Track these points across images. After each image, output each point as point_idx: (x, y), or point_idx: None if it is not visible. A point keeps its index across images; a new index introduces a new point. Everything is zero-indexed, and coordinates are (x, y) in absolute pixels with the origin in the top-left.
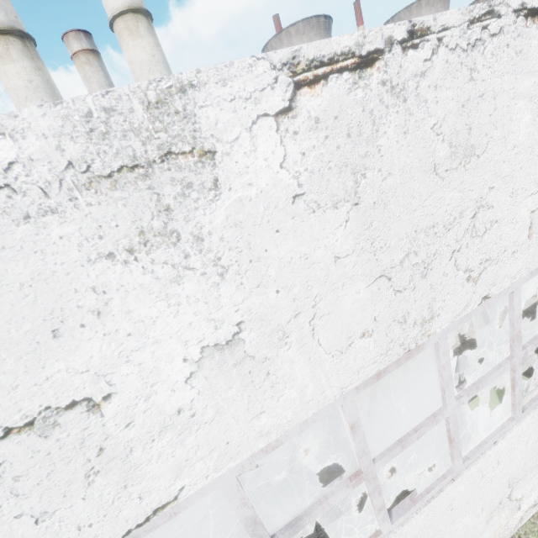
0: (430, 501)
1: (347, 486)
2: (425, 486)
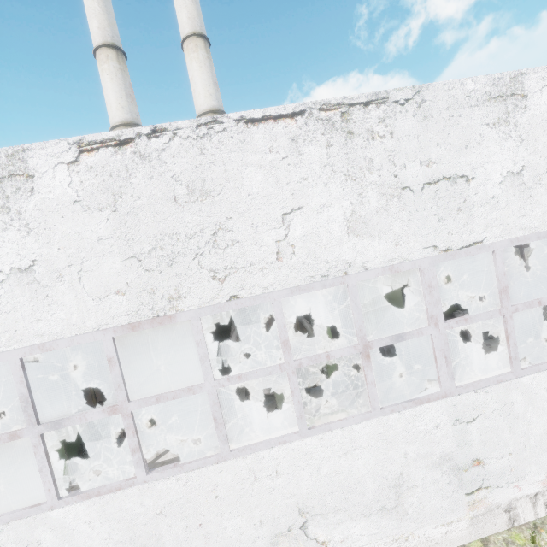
0: (189, 471)
1: (103, 410)
2: (192, 459)
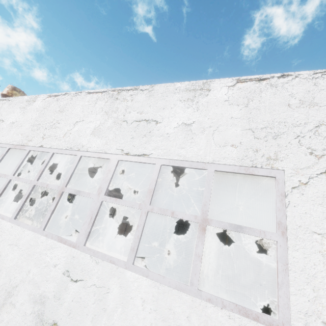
0: None
1: None
2: None
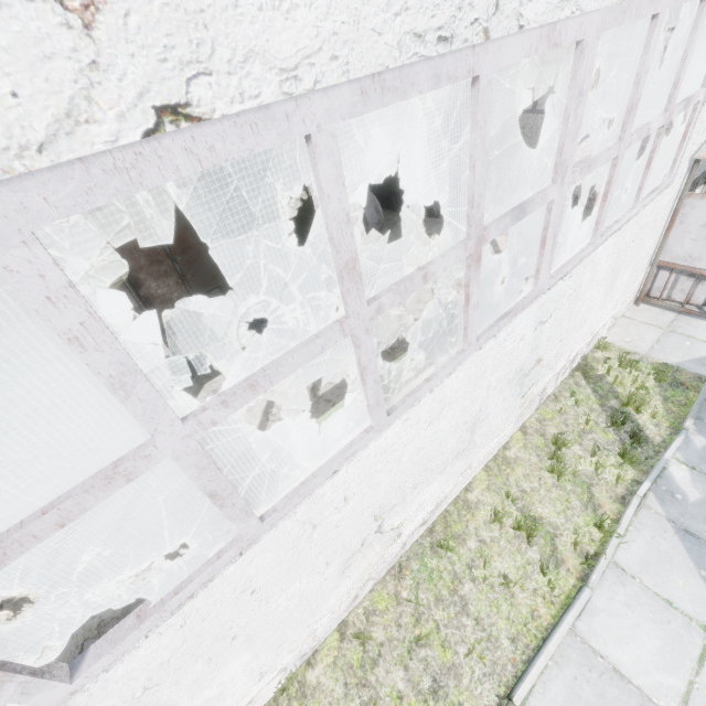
0: (184, 606)
1: None
2: (178, 581)
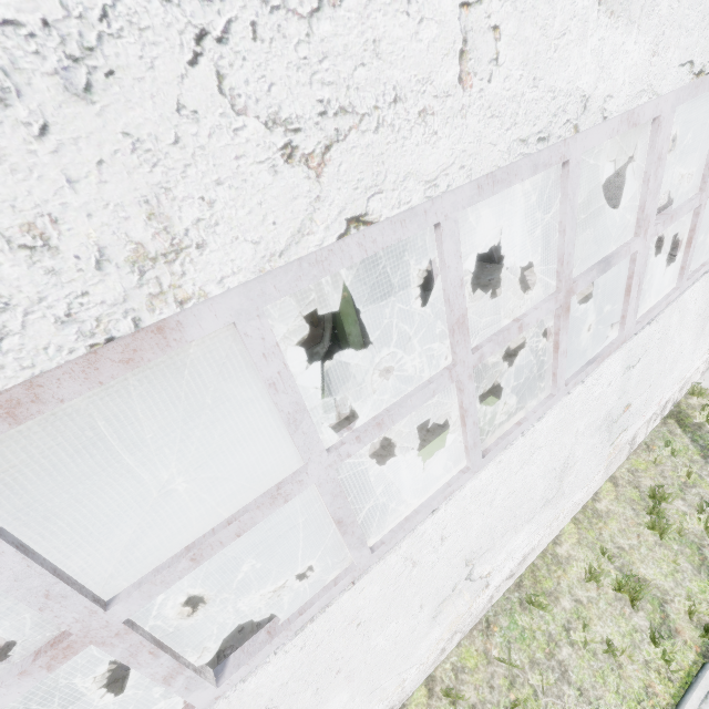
0: (306, 627)
1: (21, 673)
2: (301, 603)
